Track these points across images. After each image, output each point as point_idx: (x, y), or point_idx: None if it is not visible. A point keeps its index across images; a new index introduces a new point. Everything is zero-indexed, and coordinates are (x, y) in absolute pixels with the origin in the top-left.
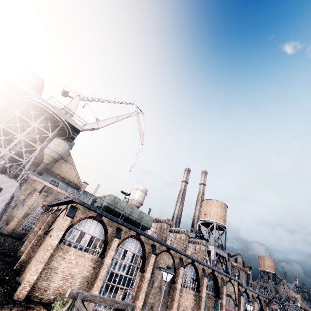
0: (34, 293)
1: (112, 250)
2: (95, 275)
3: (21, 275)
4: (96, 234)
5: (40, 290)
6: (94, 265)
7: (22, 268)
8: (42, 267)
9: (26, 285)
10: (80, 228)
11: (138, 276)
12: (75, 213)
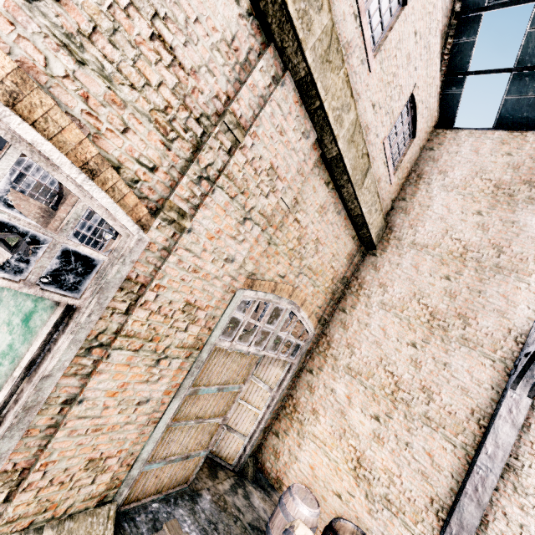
0: None
1: (67, 204)
2: (46, 225)
3: None
4: (45, 182)
5: None
6: (44, 214)
7: None
8: None
9: None
10: (19, 167)
11: (109, 242)
12: (5, 144)
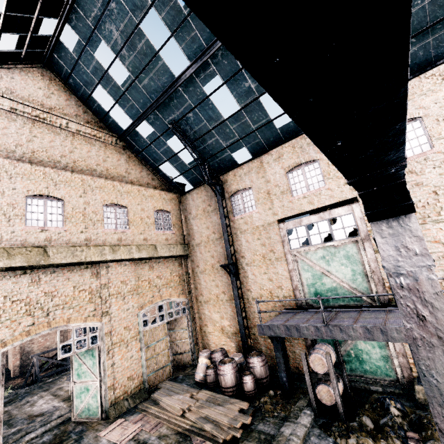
0: (25, 368)
1: None
2: (66, 338)
3: (9, 367)
4: None
5: (28, 365)
6: (61, 333)
7: (6, 365)
8: (19, 356)
9: (16, 368)
10: None
11: None
12: None
